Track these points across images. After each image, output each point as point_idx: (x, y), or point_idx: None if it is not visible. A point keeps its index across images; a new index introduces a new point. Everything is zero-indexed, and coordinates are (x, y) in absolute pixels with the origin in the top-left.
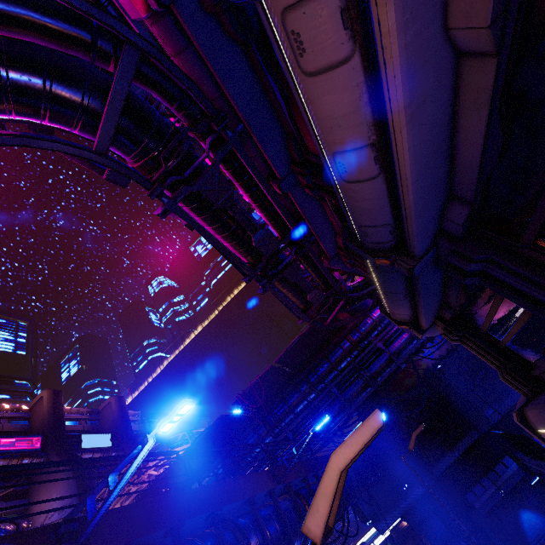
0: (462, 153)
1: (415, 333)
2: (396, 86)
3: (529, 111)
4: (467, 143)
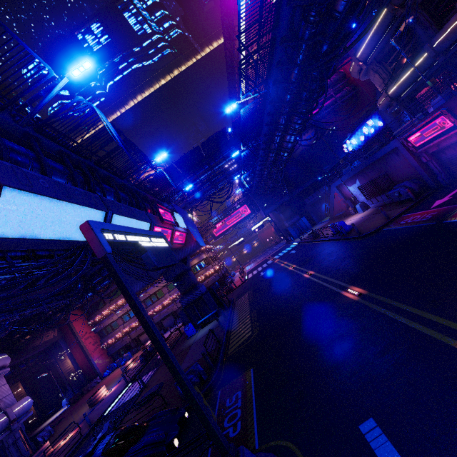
0: None
1: (364, 66)
2: None
3: None
4: None
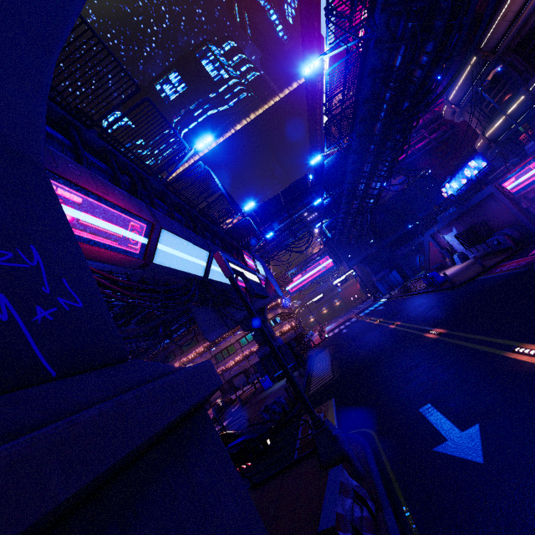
0: (529, 21)
1: (457, 108)
2: (533, 1)
3: None
4: (532, 19)
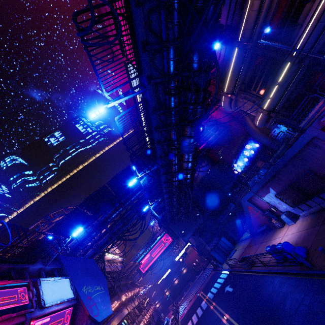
0: (270, 10)
1: (233, 96)
2: None
3: (283, 0)
4: (272, 7)
